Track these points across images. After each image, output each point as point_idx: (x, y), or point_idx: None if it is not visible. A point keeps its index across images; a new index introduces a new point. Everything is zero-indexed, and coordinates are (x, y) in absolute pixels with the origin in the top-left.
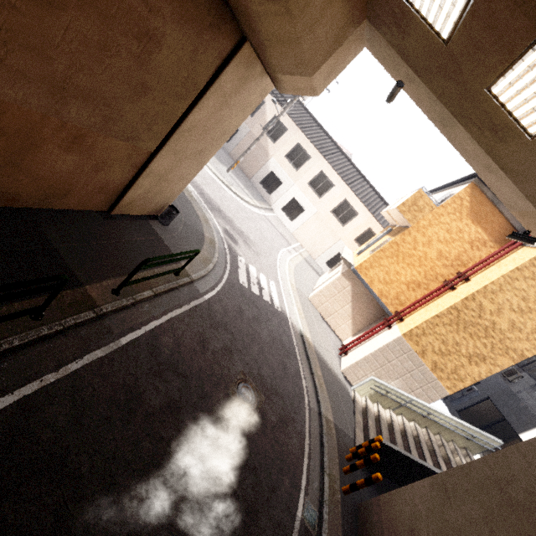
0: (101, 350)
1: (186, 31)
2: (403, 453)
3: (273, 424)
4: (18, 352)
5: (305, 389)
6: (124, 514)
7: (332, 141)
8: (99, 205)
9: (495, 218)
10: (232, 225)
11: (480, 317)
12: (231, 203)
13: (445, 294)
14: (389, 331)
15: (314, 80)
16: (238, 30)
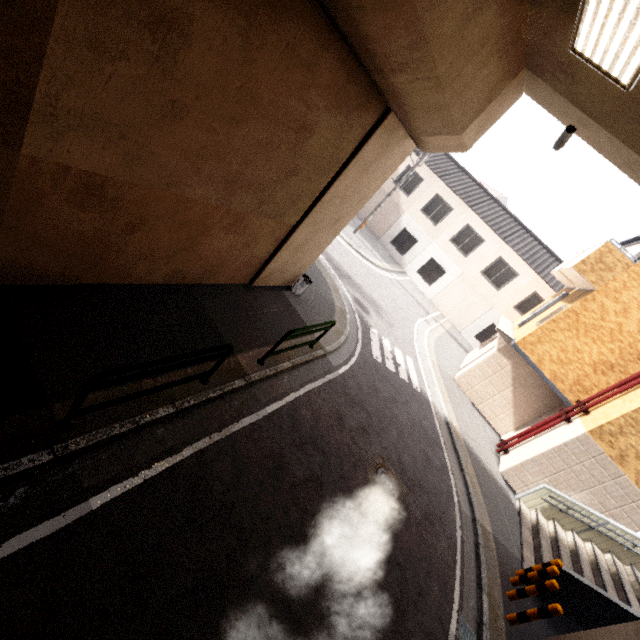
0: (252, 416)
1: (336, 116)
2: (594, 588)
3: (417, 520)
4: (193, 411)
5: (453, 488)
6: (279, 574)
7: (480, 188)
8: (243, 278)
9: None
10: (362, 293)
11: None
12: (360, 268)
13: None
14: (567, 426)
15: (463, 138)
16: (383, 104)
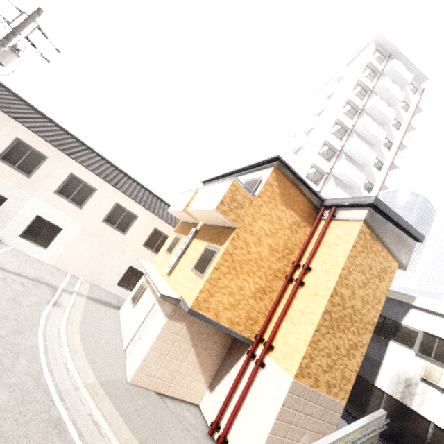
0: None
1: None
2: None
3: None
4: None
5: None
6: None
7: (72, 137)
8: None
9: (299, 198)
10: None
11: (344, 308)
12: None
13: (296, 292)
14: (265, 371)
15: None
16: None
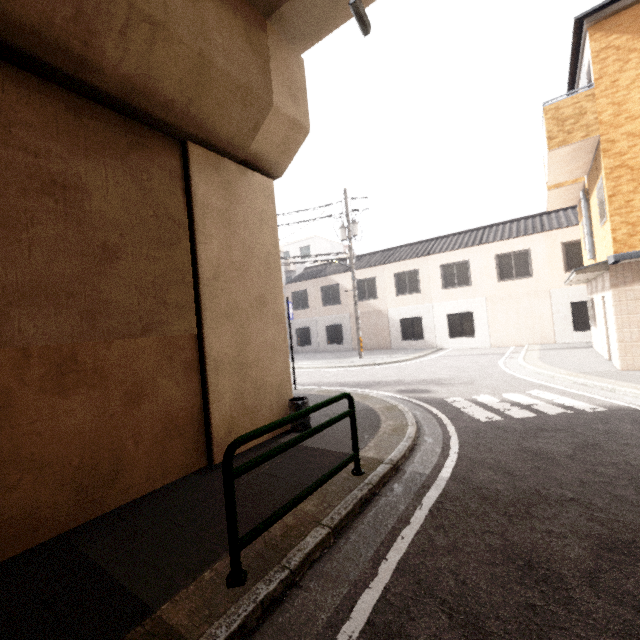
0: None
1: (105, 163)
2: None
3: None
4: None
5: None
6: None
7: (420, 243)
8: (187, 461)
9: None
10: (405, 383)
11: None
12: (386, 372)
13: None
14: None
15: (282, 109)
16: (169, 140)
